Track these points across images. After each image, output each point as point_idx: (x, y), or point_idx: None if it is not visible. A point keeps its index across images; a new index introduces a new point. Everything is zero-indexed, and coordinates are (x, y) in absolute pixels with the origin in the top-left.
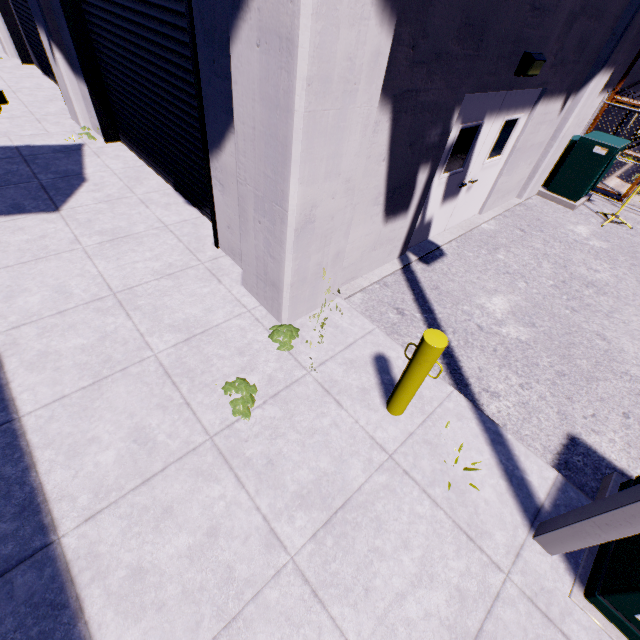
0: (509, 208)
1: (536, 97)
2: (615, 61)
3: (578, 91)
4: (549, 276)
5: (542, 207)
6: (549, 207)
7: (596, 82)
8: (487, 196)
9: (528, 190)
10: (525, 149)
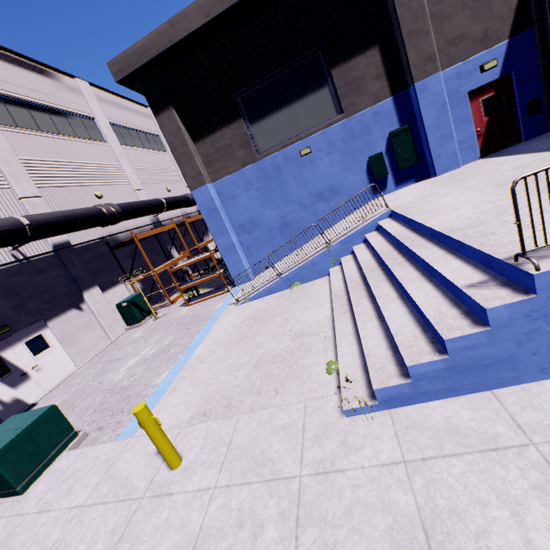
0: (101, 350)
1: (44, 323)
2: (92, 284)
3: (84, 301)
4: (96, 371)
5: (125, 336)
6: (129, 333)
7: (88, 295)
8: (71, 359)
9: (111, 336)
10: (73, 333)
